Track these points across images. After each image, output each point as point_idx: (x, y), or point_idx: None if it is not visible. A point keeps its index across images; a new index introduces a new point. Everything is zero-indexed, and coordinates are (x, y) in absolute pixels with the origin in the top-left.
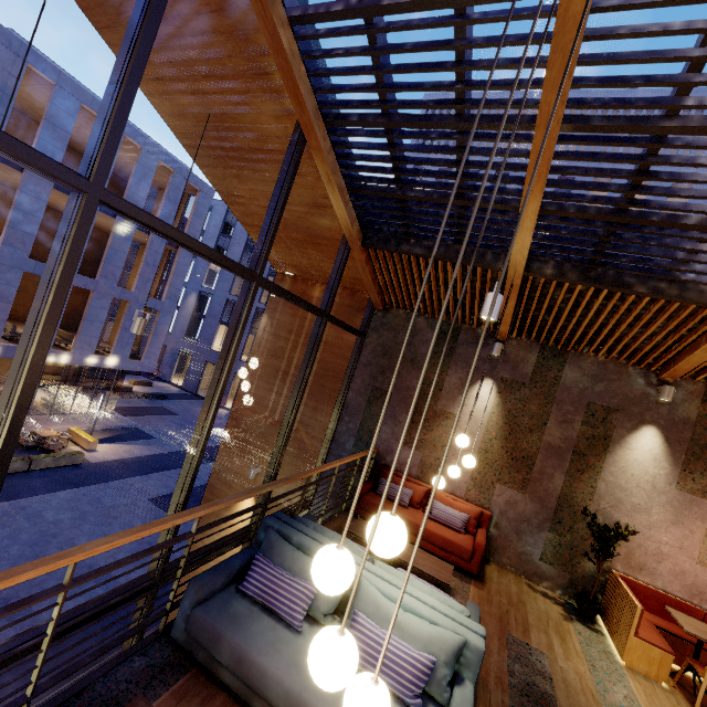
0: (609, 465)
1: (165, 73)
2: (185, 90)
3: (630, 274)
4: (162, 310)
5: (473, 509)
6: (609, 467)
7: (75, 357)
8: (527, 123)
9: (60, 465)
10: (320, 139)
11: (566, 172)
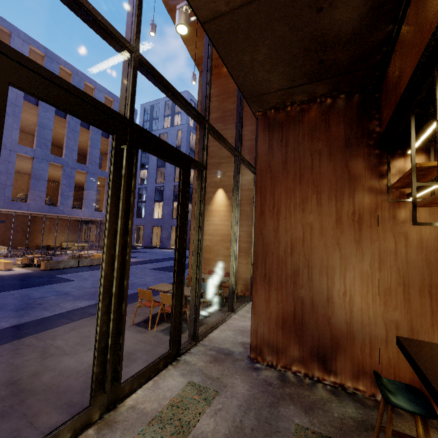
0: None
1: None
2: None
3: None
4: None
5: None
6: None
7: (85, 212)
8: None
9: (94, 264)
10: None
11: None
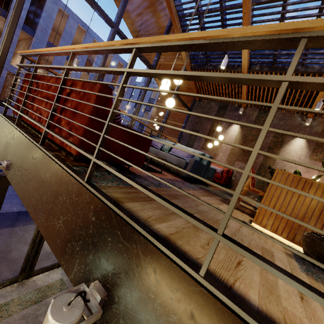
0: (282, 152)
1: (130, 8)
2: (135, 14)
3: (287, 65)
4: None
5: (225, 168)
6: (282, 153)
7: None
8: (241, 5)
9: None
10: (177, 23)
11: (256, 22)
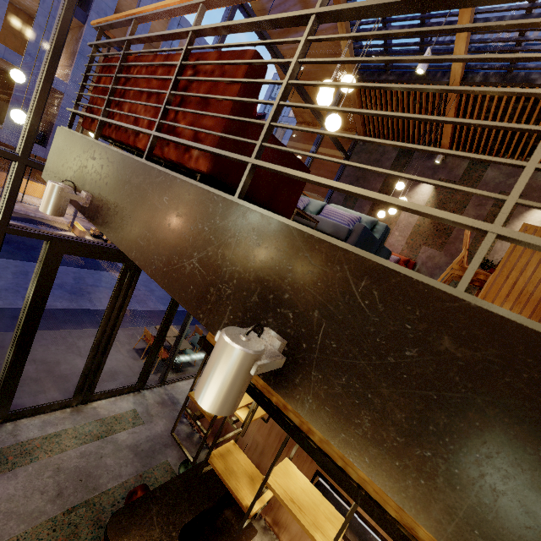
0: None
1: None
2: None
3: (535, 73)
4: None
5: (403, 257)
6: None
7: None
8: None
9: None
10: None
11: None
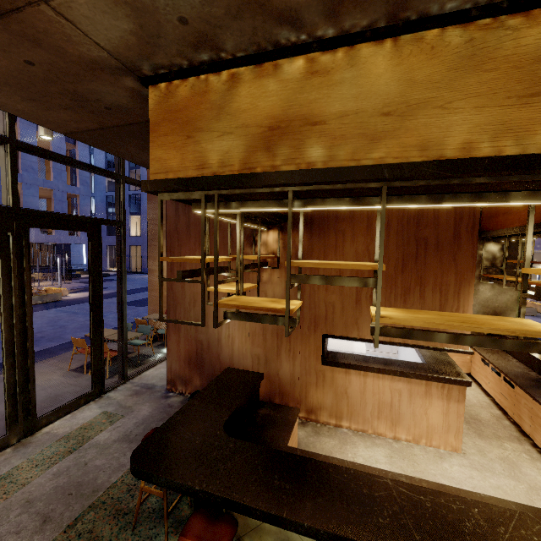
0: None
1: None
2: None
3: None
4: (81, 195)
5: None
6: None
7: None
8: None
9: (46, 302)
10: None
11: None
